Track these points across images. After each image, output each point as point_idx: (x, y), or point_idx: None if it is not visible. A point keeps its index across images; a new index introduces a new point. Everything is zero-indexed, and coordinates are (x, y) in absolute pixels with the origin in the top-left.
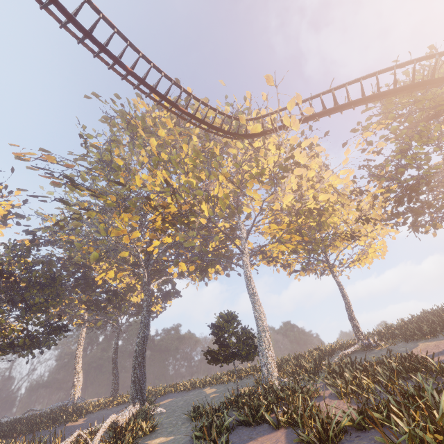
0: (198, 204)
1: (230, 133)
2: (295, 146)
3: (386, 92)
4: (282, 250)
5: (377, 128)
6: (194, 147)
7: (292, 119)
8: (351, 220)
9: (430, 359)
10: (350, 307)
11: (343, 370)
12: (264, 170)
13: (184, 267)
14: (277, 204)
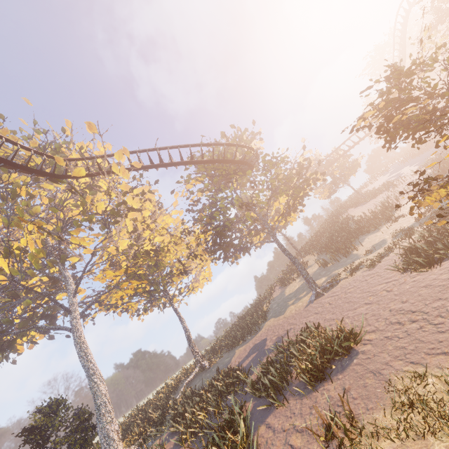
0: None
1: (42, 173)
2: (127, 191)
3: (197, 162)
4: (121, 295)
5: (196, 183)
6: None
7: (121, 168)
8: (184, 256)
9: (239, 373)
10: (189, 335)
11: (185, 408)
12: (93, 216)
13: None
14: (113, 248)
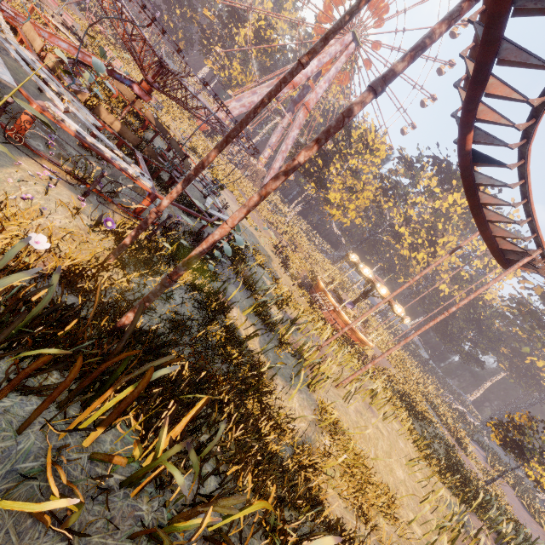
0: None
1: None
2: None
3: None
4: None
5: None
6: None
7: None
8: None
9: None
10: None
11: None
12: None
13: None
14: None
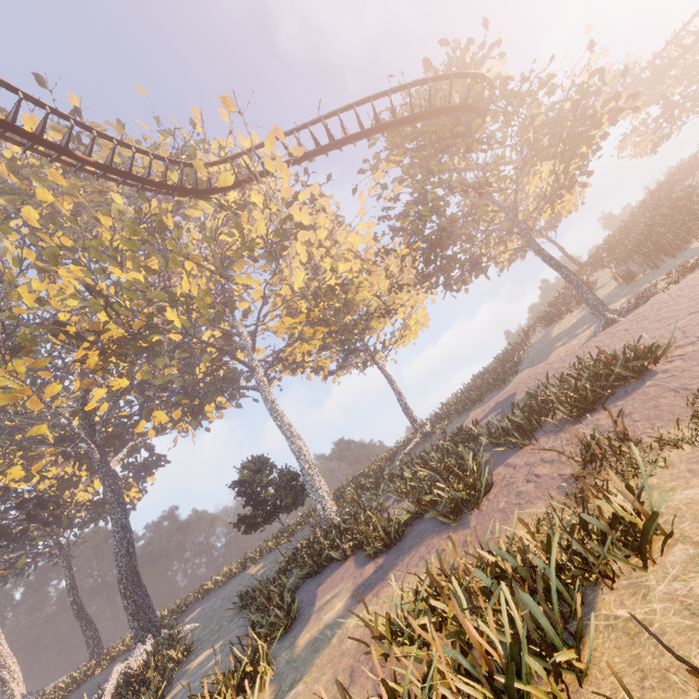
0: (158, 311)
1: (184, 190)
2: (291, 200)
3: (386, 125)
4: (307, 350)
5: (388, 167)
6: (124, 219)
7: (277, 163)
8: (383, 290)
9: (472, 427)
10: (402, 398)
11: (404, 470)
12: (255, 242)
13: (164, 417)
14: (286, 287)
